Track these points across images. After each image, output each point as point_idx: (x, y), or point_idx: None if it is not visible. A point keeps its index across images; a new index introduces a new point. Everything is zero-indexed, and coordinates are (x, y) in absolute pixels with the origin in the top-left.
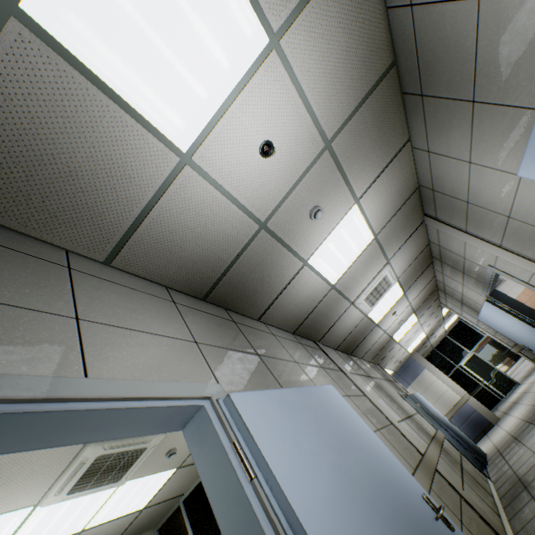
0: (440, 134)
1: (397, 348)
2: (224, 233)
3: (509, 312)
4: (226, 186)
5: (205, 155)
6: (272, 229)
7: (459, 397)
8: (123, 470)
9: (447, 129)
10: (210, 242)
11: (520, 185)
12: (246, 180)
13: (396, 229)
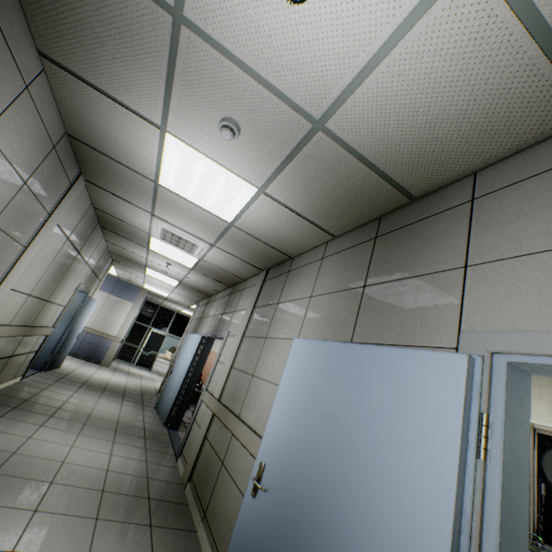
0: (338, 264)
1: (141, 275)
2: None
3: (197, 354)
4: None
5: None
6: (182, 44)
7: (116, 335)
8: None
9: (341, 270)
10: None
11: (290, 341)
12: None
13: (247, 246)
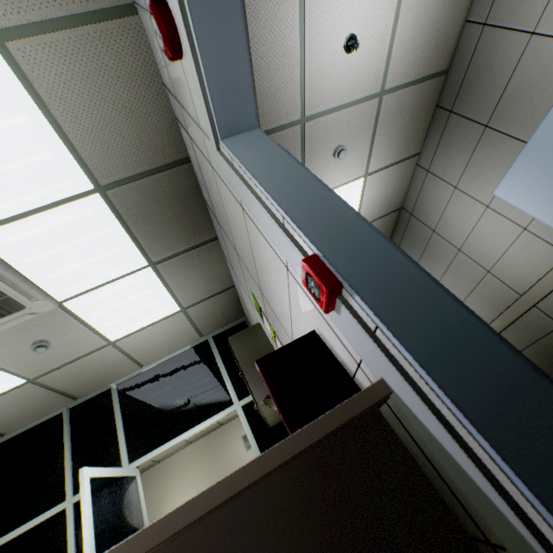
0: (446, 154)
1: None
2: (275, 93)
3: None
4: (306, 44)
5: None
6: (306, 134)
7: None
8: None
9: (454, 150)
10: (260, 88)
11: (482, 217)
12: (322, 56)
13: None
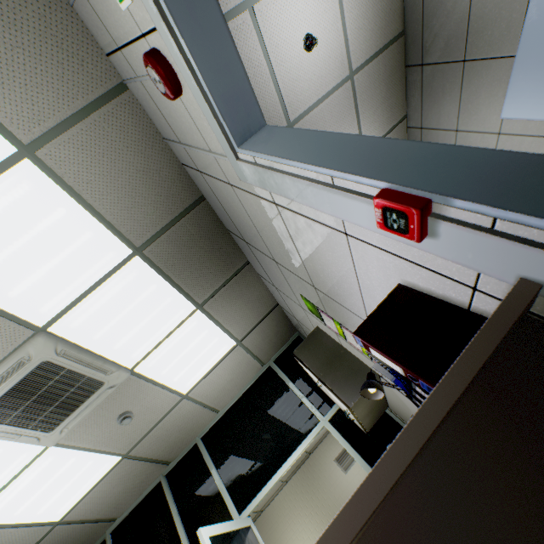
0: (433, 104)
1: None
2: None
3: None
4: (271, 58)
5: (263, 12)
6: None
7: None
8: (62, 411)
9: (440, 98)
10: None
11: (498, 146)
12: (287, 63)
13: None
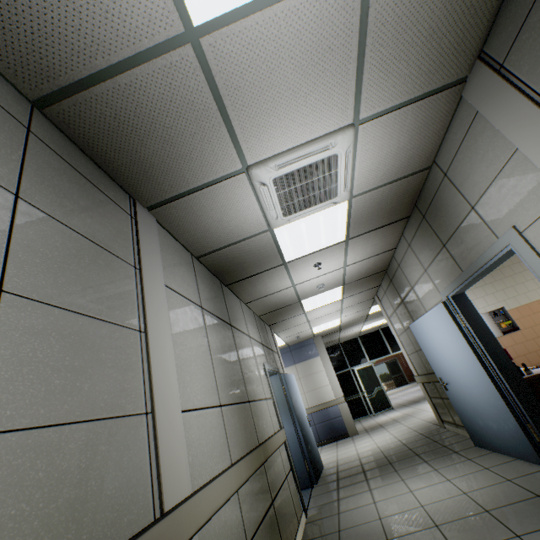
0: None
1: (302, 319)
2: None
3: (463, 330)
4: None
5: None
6: None
7: (334, 397)
8: None
9: None
10: None
11: None
12: None
13: (420, 16)
